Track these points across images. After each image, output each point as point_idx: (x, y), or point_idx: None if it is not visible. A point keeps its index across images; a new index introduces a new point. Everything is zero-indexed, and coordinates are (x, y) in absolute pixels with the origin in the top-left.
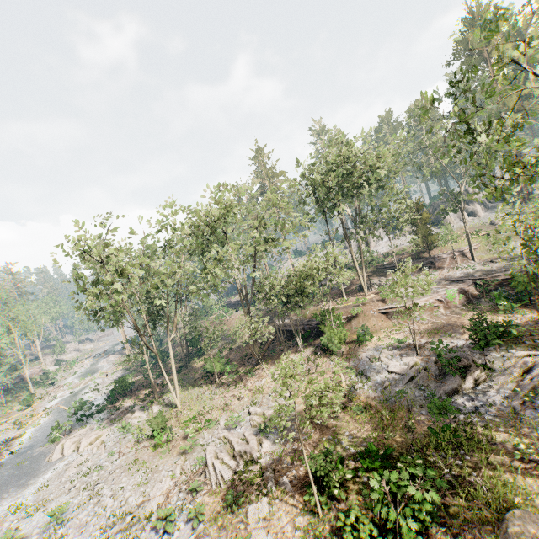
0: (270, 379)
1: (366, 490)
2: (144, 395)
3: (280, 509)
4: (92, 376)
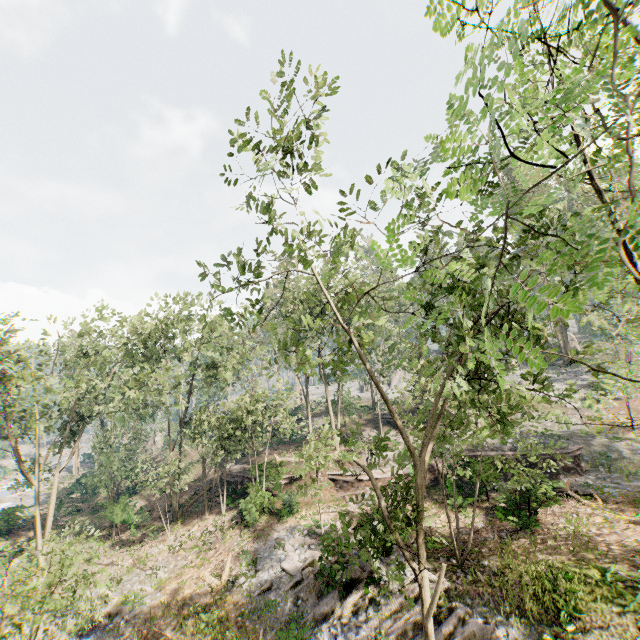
0: (168, 547)
1: None
2: (28, 538)
3: None
4: (9, 495)
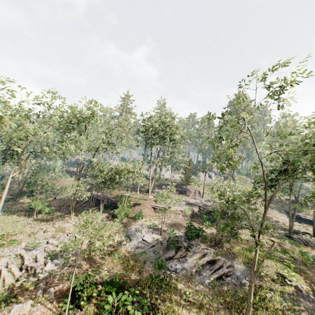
0: (73, 225)
1: (101, 302)
2: None
3: (38, 310)
4: None
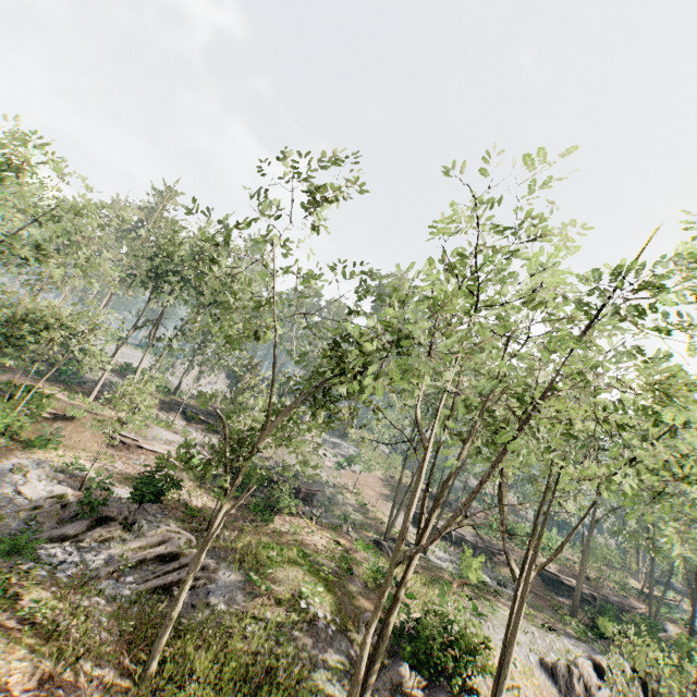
0: None
1: None
2: None
3: None
4: None
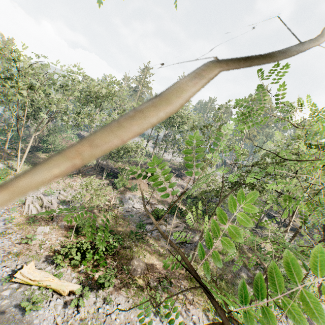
0: (79, 184)
1: (95, 236)
2: None
3: (54, 232)
4: None
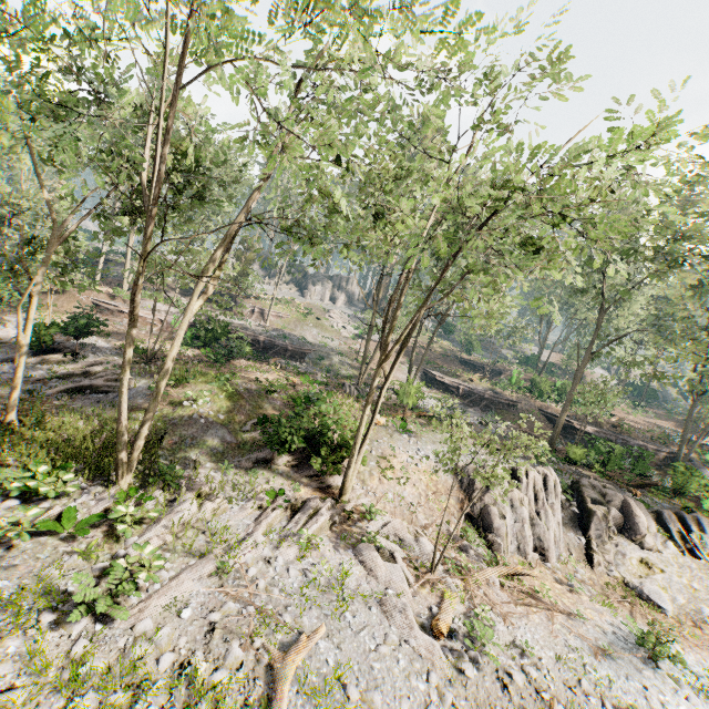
0: None
1: None
2: None
3: None
4: None
